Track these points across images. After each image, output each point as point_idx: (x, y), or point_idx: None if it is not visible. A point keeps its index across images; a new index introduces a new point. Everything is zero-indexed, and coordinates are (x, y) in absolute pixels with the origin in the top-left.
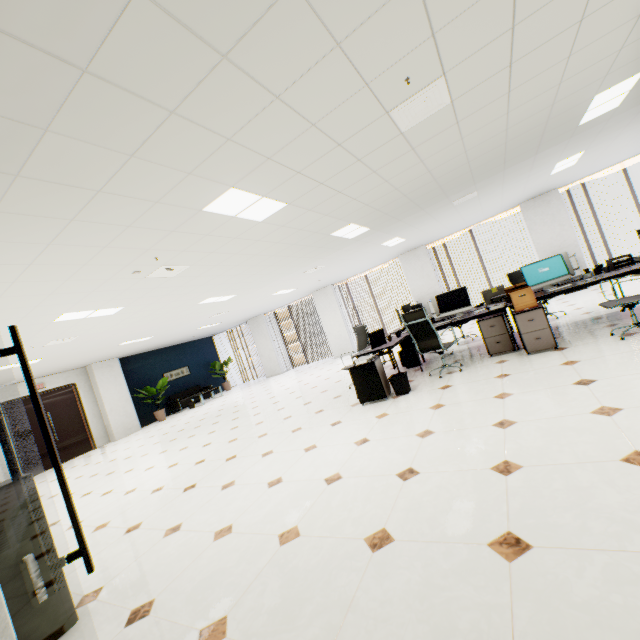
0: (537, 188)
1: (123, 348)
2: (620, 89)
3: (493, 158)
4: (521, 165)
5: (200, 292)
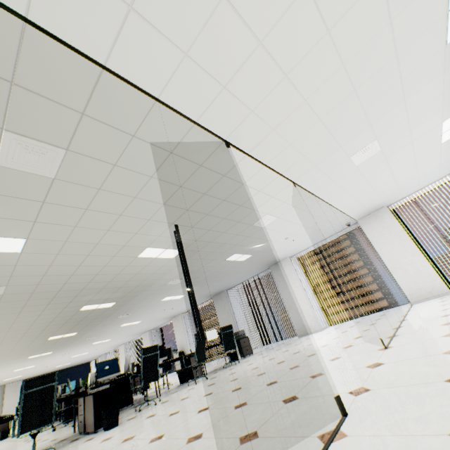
0: (154, 320)
1: (13, 379)
2: (57, 336)
3: (53, 343)
4: (88, 335)
5: (1, 372)
